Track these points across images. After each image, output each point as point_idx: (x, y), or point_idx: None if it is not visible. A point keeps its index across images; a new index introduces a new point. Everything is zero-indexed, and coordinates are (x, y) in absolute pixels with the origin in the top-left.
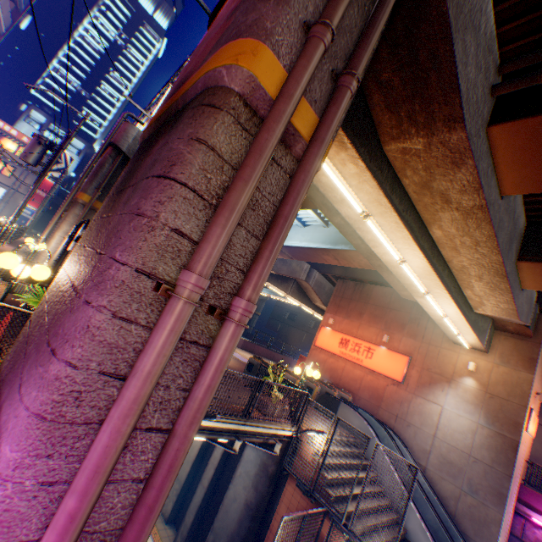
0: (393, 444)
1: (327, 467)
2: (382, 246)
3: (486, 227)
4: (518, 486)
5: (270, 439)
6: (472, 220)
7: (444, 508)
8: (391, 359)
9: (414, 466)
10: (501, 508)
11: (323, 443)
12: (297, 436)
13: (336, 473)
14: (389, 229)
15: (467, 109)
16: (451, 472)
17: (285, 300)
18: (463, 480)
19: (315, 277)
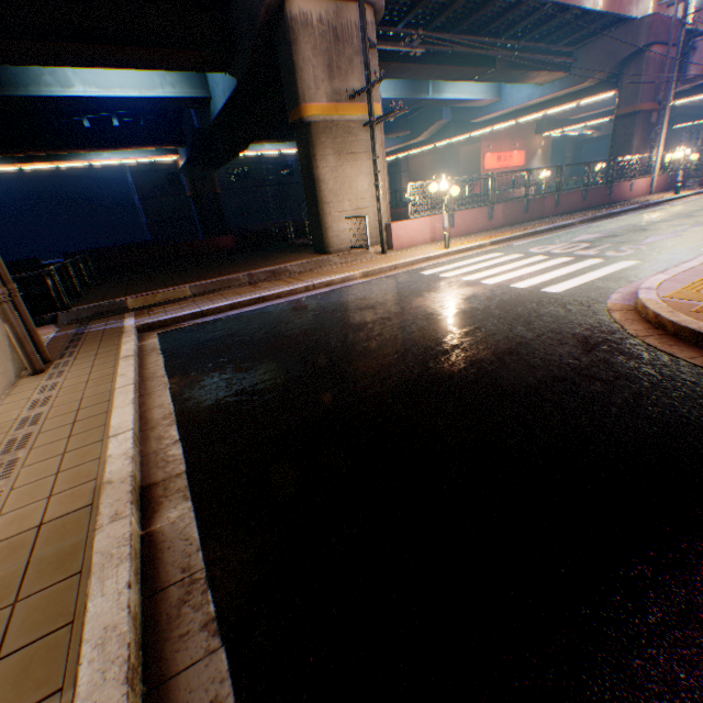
0: None
1: None
2: None
3: None
4: None
5: None
6: None
7: None
8: (519, 157)
9: None
10: None
11: None
12: None
13: None
14: None
15: None
16: None
17: None
18: None
19: None
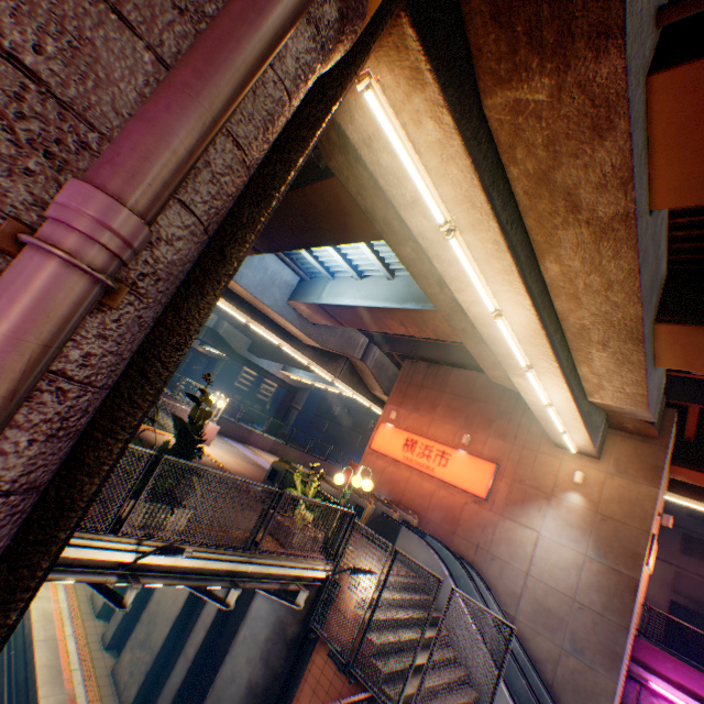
0: (472, 586)
1: (376, 628)
2: (470, 290)
3: (628, 255)
4: (632, 639)
5: (292, 583)
6: (608, 243)
7: (538, 675)
8: (473, 467)
9: (508, 624)
10: (615, 674)
11: (373, 589)
12: (334, 578)
13: (390, 635)
14: (483, 255)
15: (629, 15)
16: (549, 623)
17: (335, 389)
18: (565, 635)
19: (375, 355)
